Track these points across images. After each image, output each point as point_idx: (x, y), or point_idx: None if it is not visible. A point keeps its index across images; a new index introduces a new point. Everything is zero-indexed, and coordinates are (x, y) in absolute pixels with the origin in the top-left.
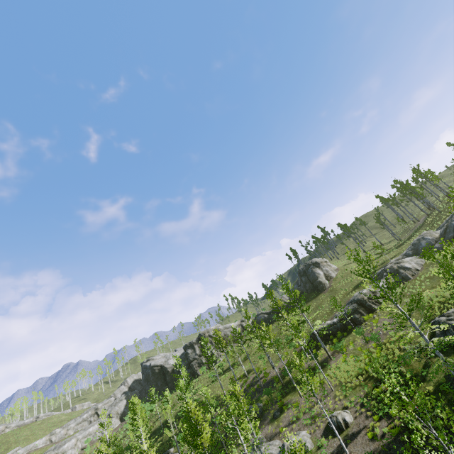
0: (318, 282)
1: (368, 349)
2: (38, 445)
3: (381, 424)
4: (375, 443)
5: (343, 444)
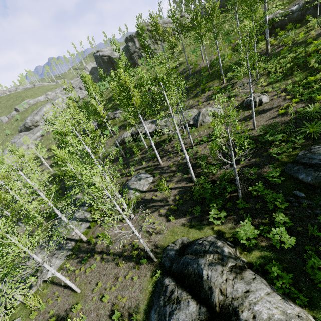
0: None
1: None
2: (41, 99)
3: (297, 106)
4: (283, 118)
5: (254, 116)
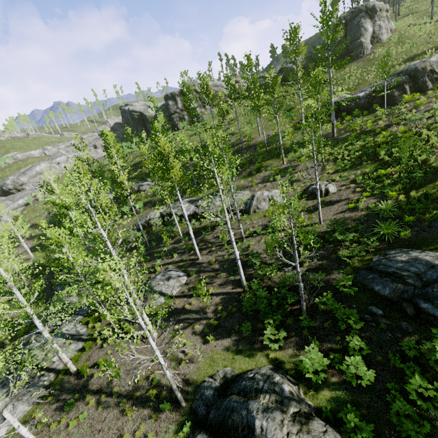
0: (358, 44)
1: (391, 132)
2: (34, 154)
3: (368, 200)
4: (353, 213)
5: (320, 207)
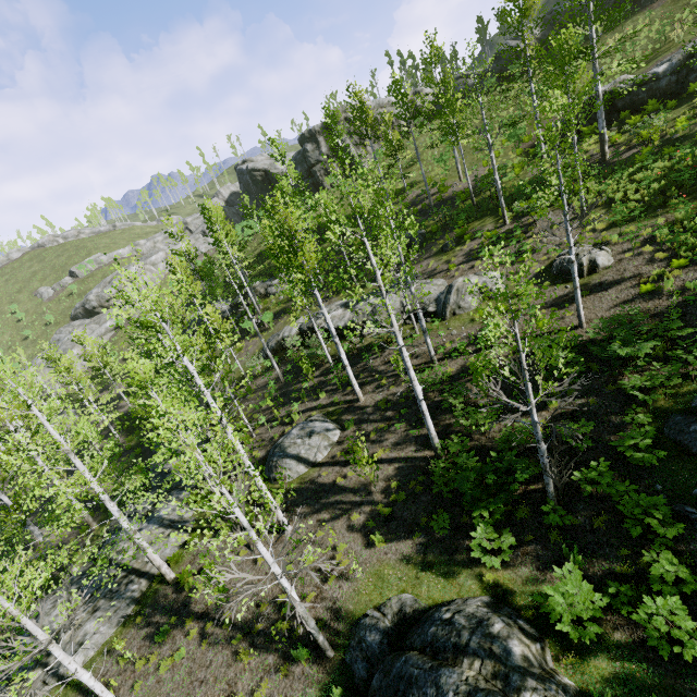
0: None
1: None
2: (123, 254)
3: (684, 275)
4: (650, 302)
5: (580, 296)
